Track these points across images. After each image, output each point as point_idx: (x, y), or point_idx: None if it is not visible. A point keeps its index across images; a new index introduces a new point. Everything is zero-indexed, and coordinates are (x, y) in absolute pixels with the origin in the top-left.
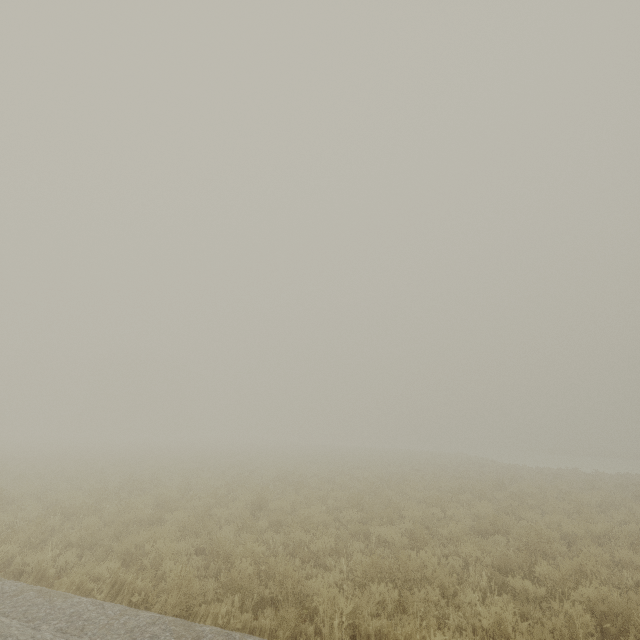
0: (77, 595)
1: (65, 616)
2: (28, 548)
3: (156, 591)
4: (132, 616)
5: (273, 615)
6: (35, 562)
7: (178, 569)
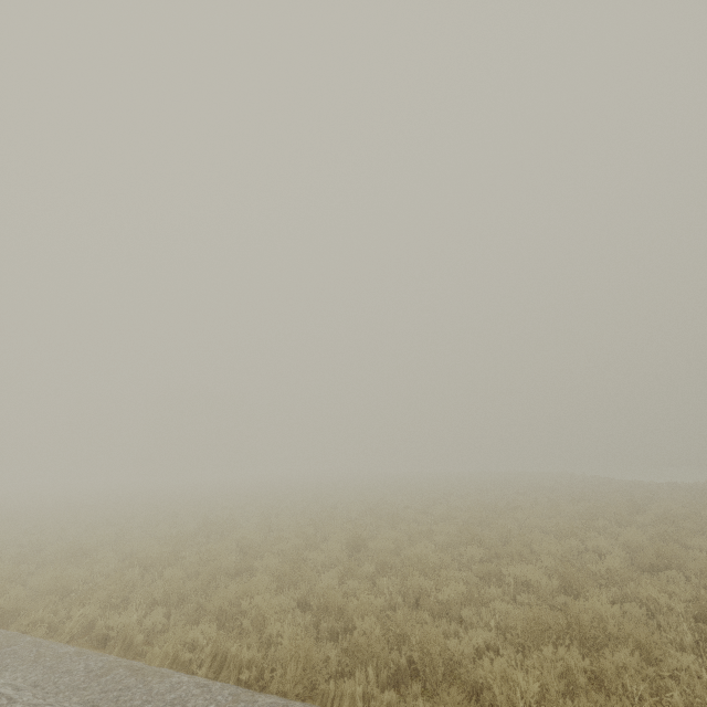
0: (173, 669)
1: (166, 705)
2: (109, 607)
3: (266, 662)
4: (248, 703)
5: (419, 691)
6: (119, 626)
7: (287, 632)
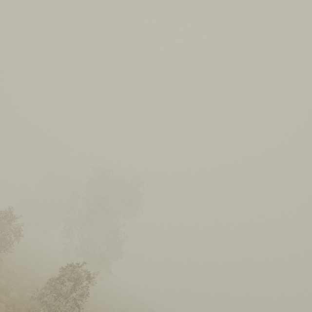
0: None
1: None
2: None
3: None
4: None
5: None
6: None
7: None
